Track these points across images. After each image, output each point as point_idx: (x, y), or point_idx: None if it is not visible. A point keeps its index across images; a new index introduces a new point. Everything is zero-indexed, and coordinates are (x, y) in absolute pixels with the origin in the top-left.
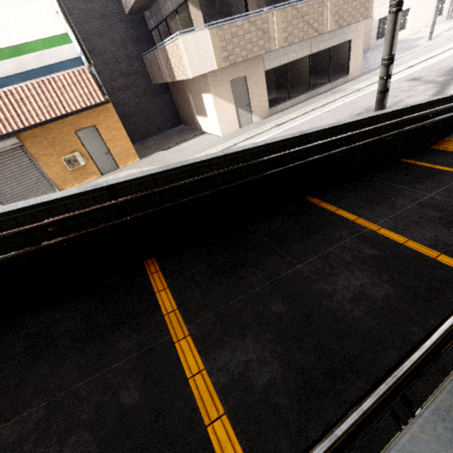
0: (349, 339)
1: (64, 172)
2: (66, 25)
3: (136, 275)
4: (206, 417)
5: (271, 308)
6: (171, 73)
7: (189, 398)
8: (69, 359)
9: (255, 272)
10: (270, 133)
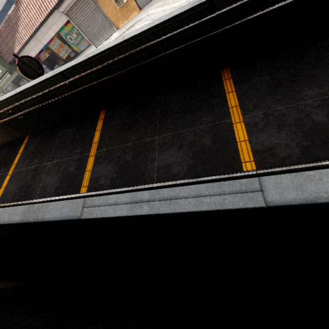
0: (139, 184)
1: (115, 11)
2: None
3: (95, 119)
4: (83, 185)
5: (126, 156)
6: None
7: (82, 177)
8: (65, 150)
9: (135, 134)
10: None
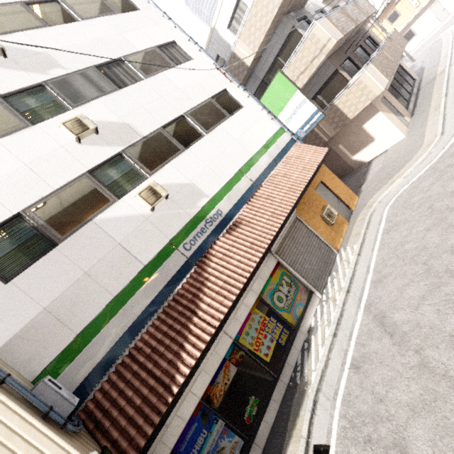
0: None
1: (327, 230)
2: (305, 99)
3: None
4: None
5: None
6: (341, 121)
7: None
8: None
9: None
10: (453, 96)
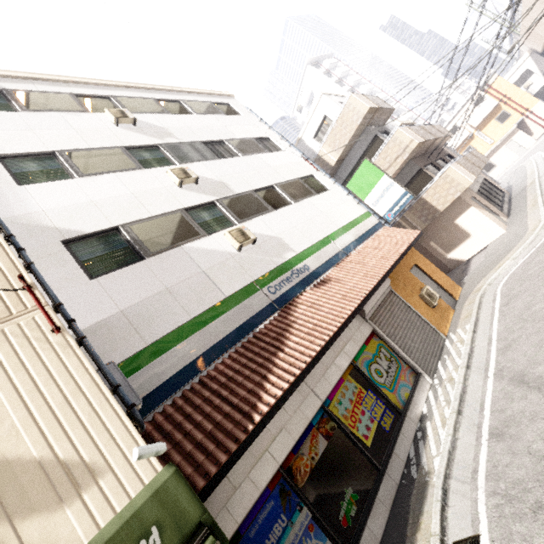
0: None
1: (429, 312)
2: (393, 182)
3: None
4: None
5: None
6: (430, 214)
7: None
8: None
9: None
10: None
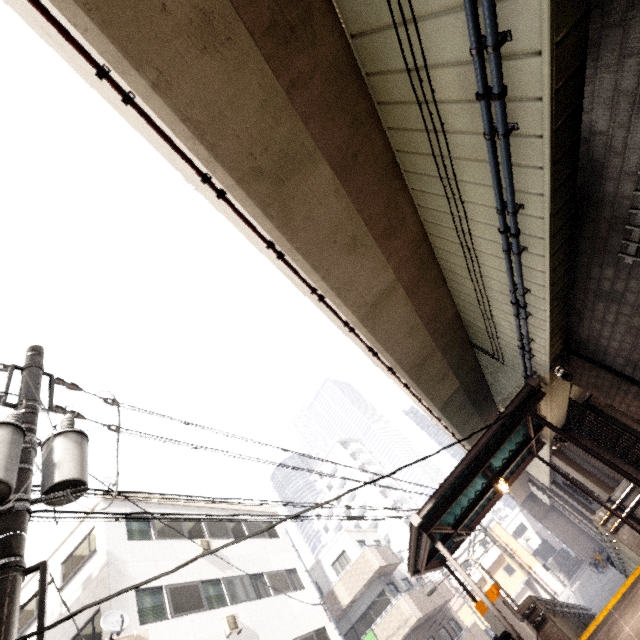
0: None
1: None
2: None
3: None
4: None
5: None
6: None
7: None
8: None
9: None
10: None
